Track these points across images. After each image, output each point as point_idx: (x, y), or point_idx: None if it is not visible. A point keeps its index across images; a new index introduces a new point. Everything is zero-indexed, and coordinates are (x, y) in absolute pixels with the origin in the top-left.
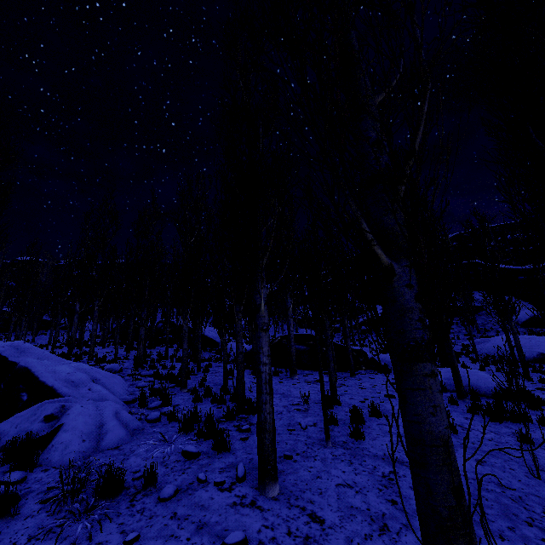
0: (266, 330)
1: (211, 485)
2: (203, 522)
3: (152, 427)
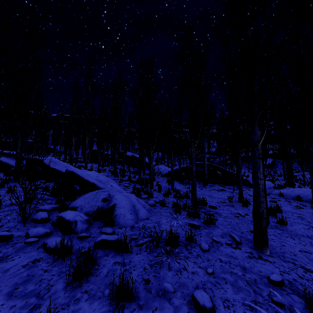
0: (261, 158)
1: (225, 245)
2: (242, 266)
3: (155, 209)
